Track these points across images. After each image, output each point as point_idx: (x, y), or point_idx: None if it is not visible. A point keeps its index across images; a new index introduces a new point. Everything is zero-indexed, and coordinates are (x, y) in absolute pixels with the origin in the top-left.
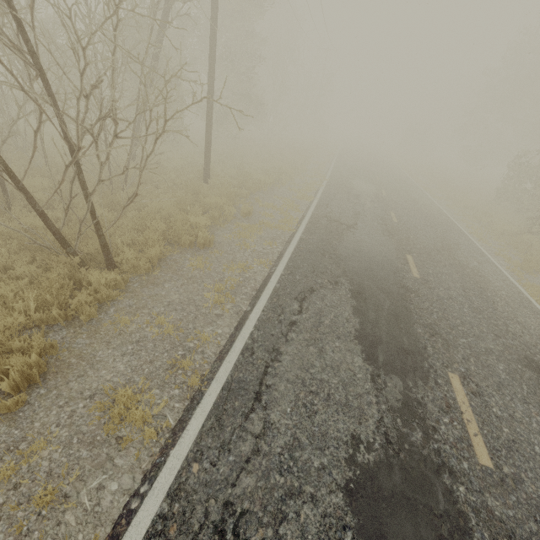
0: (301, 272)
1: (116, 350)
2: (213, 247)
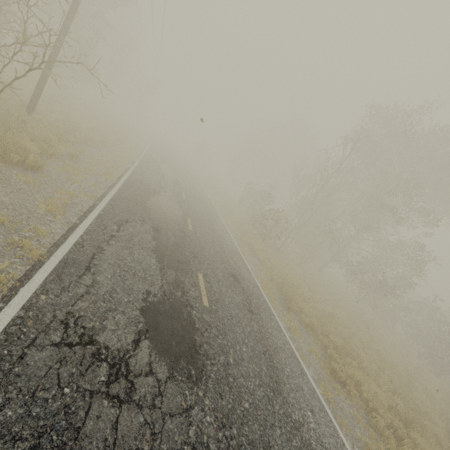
0: (120, 209)
1: None
2: (41, 172)
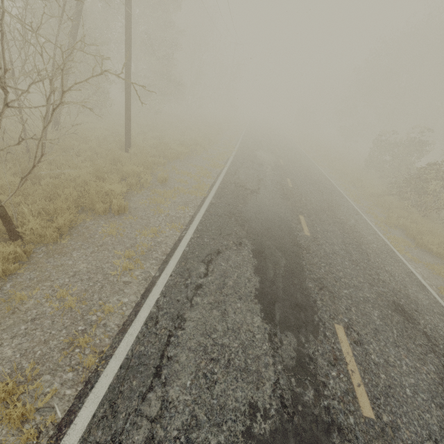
0: (209, 234)
1: (6, 332)
2: (128, 213)
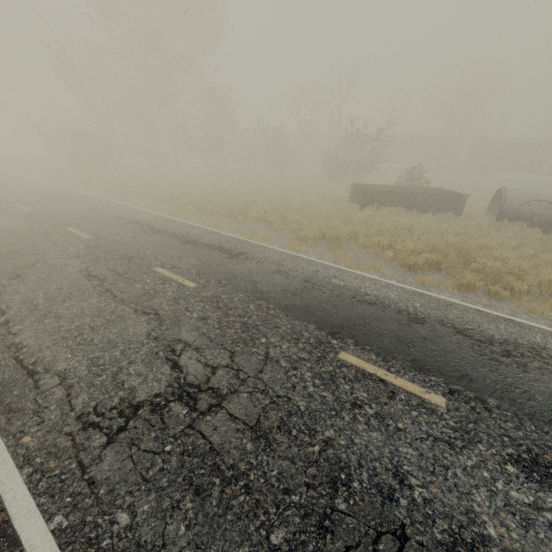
0: None
1: None
2: None
